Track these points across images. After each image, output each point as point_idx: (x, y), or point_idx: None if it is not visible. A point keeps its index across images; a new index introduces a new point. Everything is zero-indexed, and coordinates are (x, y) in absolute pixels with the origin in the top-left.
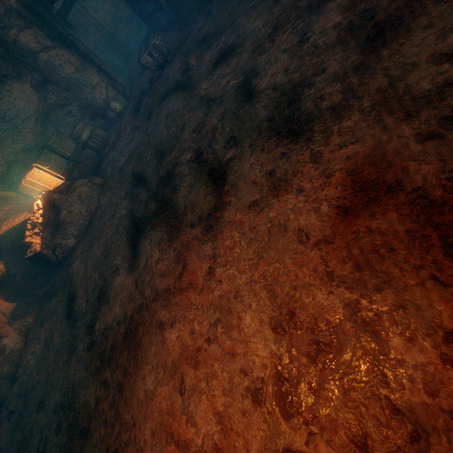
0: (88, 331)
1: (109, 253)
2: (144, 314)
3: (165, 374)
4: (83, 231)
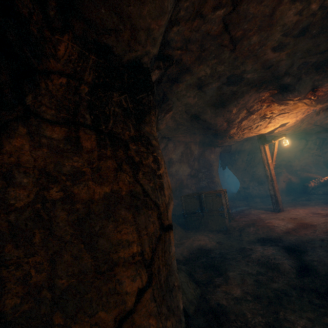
0: (295, 201)
1: (324, 198)
2: (311, 205)
3: (302, 208)
4: (327, 194)
